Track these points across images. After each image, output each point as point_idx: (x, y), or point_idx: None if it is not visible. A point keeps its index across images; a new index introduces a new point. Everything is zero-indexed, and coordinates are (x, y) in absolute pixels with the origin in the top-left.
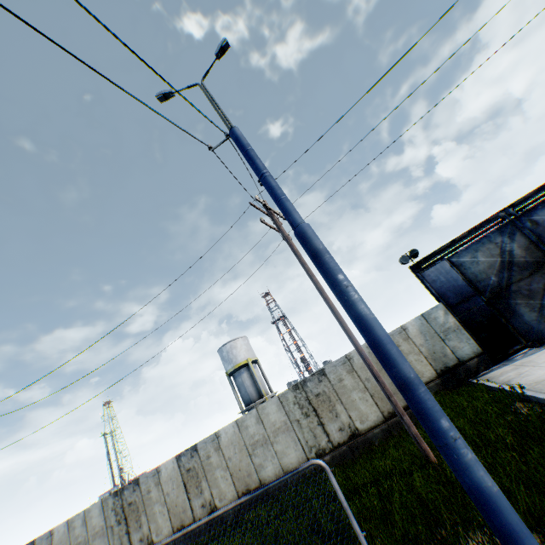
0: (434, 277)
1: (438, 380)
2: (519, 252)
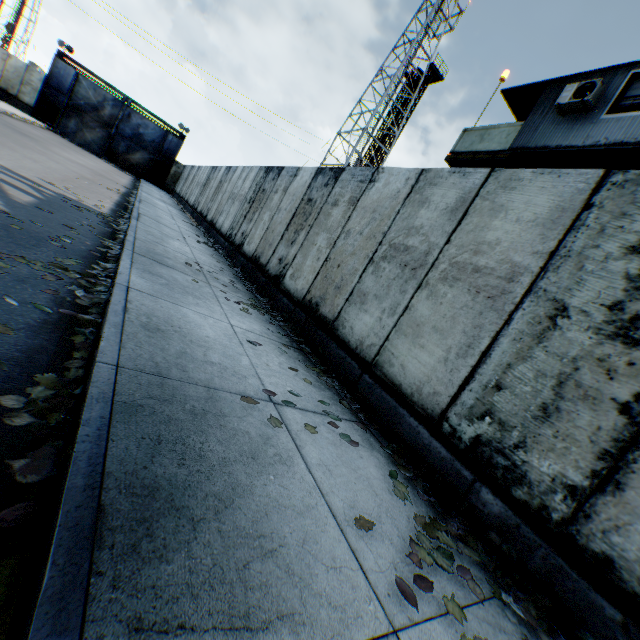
0: (61, 68)
1: None
2: (108, 113)
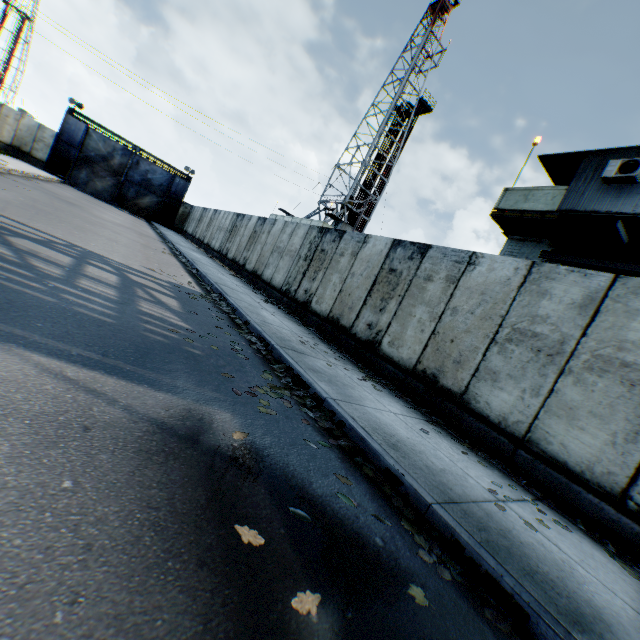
0: (72, 124)
1: (9, 147)
2: (117, 162)
